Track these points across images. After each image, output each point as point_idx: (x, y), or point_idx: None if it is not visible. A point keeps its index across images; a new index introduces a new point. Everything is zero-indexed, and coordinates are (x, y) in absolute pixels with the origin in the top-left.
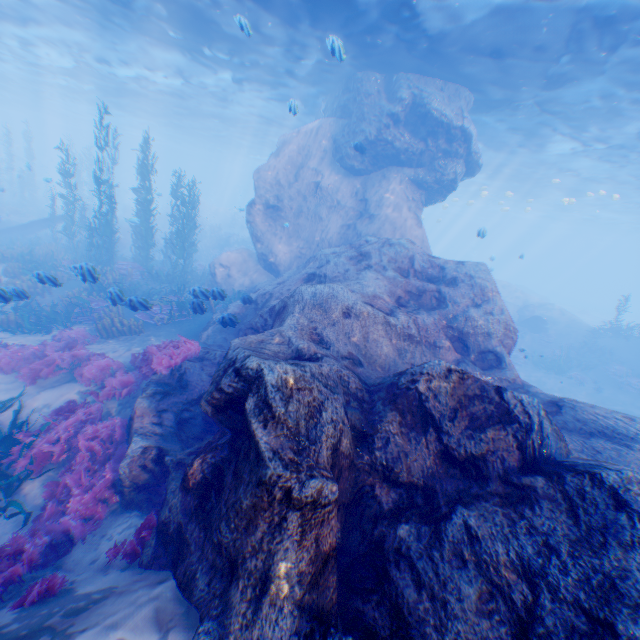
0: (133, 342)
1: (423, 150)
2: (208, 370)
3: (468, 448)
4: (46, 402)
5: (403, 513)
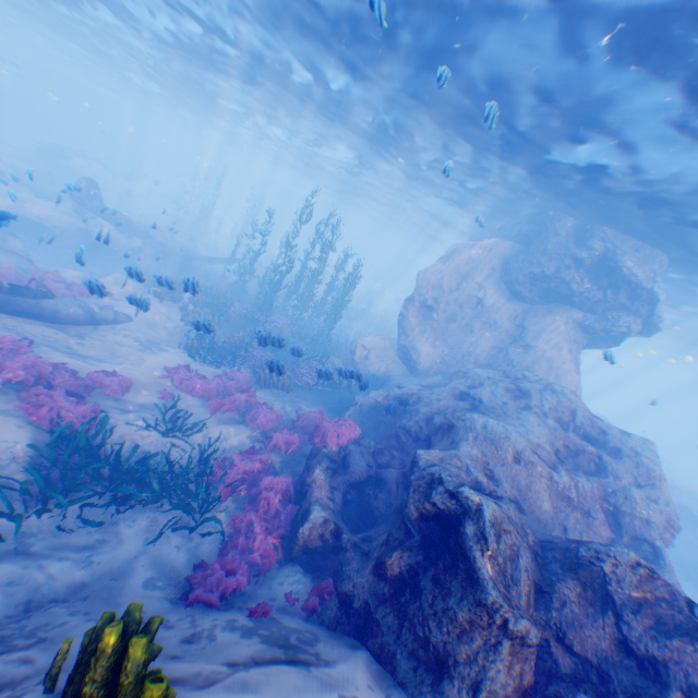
0: (285, 399)
1: (600, 299)
2: (367, 459)
3: (648, 646)
4: (224, 435)
5: (579, 681)
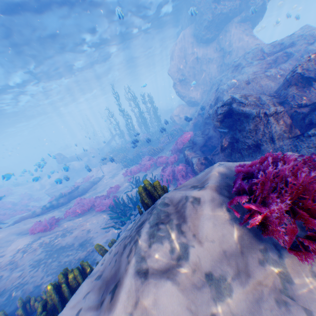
0: (164, 152)
1: (239, 3)
2: (200, 136)
3: None
4: (154, 174)
5: (315, 109)
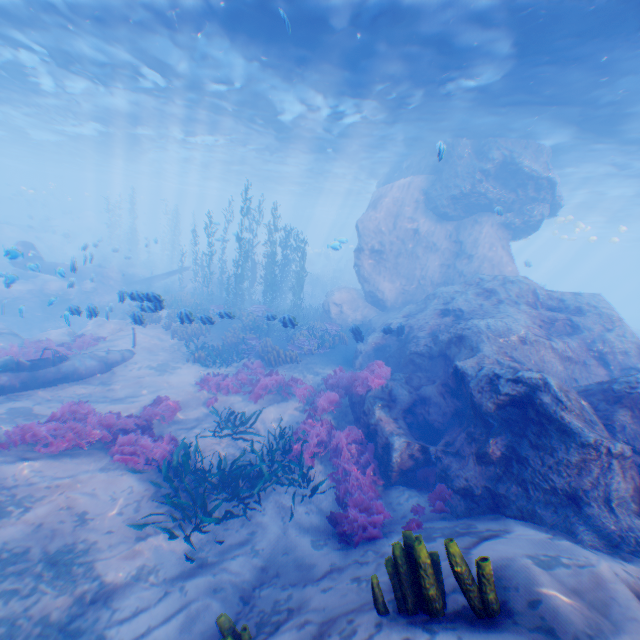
0: (301, 370)
1: (512, 198)
2: (406, 388)
3: None
4: (277, 416)
5: None
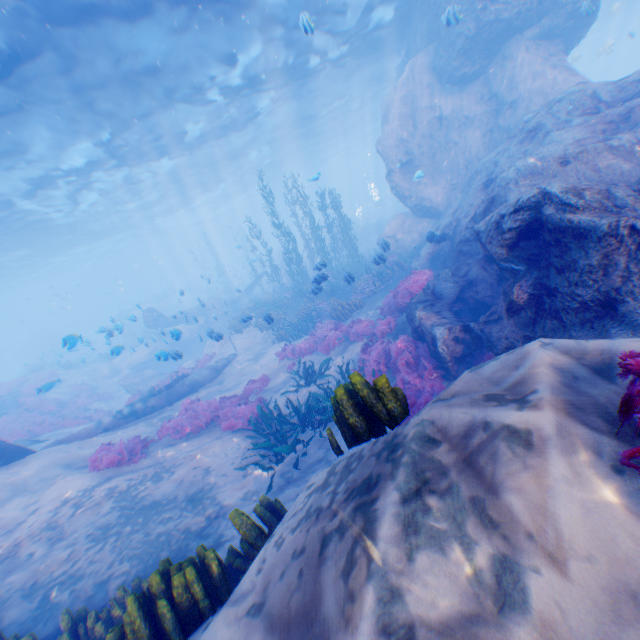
0: (365, 312)
1: None
2: (450, 281)
3: None
4: (345, 358)
5: None
